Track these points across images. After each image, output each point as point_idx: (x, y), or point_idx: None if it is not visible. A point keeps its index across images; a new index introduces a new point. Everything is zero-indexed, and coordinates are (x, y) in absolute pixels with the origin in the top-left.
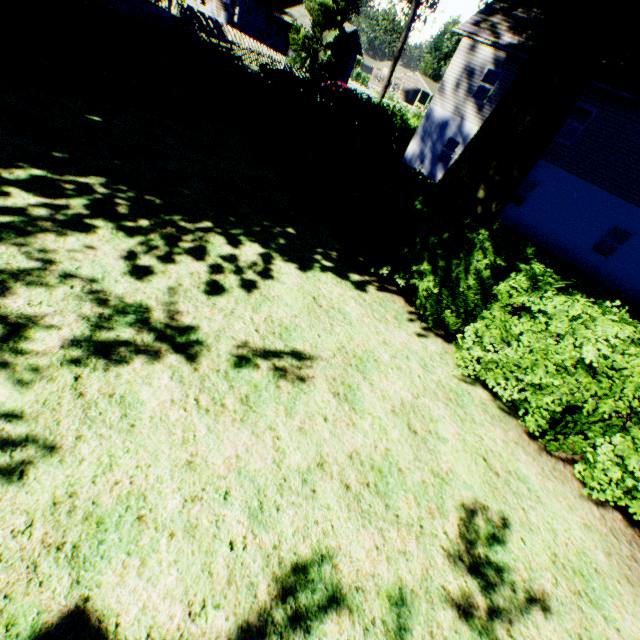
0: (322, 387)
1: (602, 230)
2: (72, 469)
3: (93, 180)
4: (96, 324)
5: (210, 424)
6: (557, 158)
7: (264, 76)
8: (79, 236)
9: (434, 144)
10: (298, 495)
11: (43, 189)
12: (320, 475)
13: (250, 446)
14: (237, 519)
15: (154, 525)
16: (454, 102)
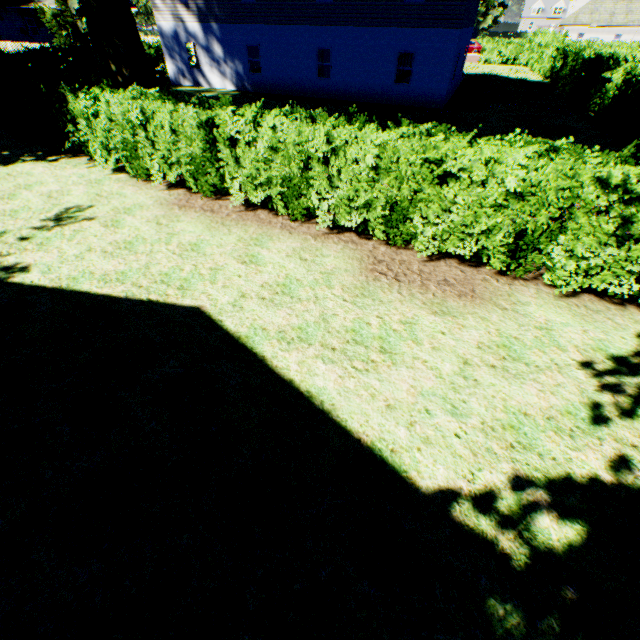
0: None
1: (314, 58)
2: None
3: None
4: None
5: None
6: (255, 17)
7: None
8: None
9: (181, 56)
10: None
11: None
12: None
13: None
14: None
15: None
16: (169, 11)
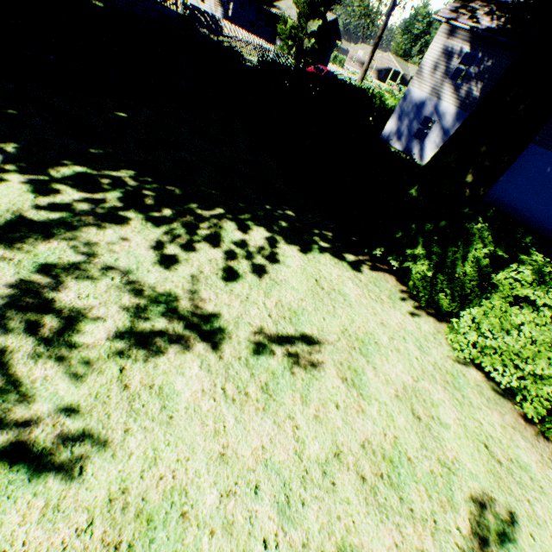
0: (331, 372)
1: None
2: (123, 464)
3: (123, 173)
4: (134, 315)
5: (237, 414)
6: None
7: (261, 68)
8: (115, 228)
9: (411, 122)
10: (320, 488)
11: (84, 184)
12: (337, 466)
13: (273, 436)
14: (268, 515)
15: (196, 522)
16: (431, 83)
